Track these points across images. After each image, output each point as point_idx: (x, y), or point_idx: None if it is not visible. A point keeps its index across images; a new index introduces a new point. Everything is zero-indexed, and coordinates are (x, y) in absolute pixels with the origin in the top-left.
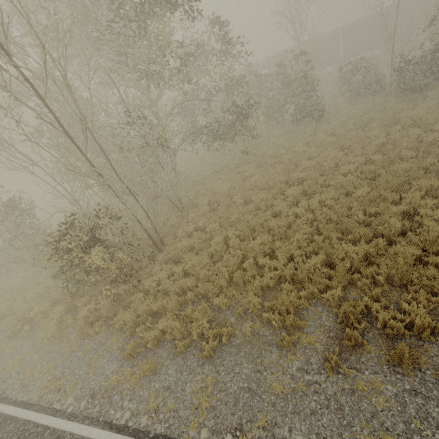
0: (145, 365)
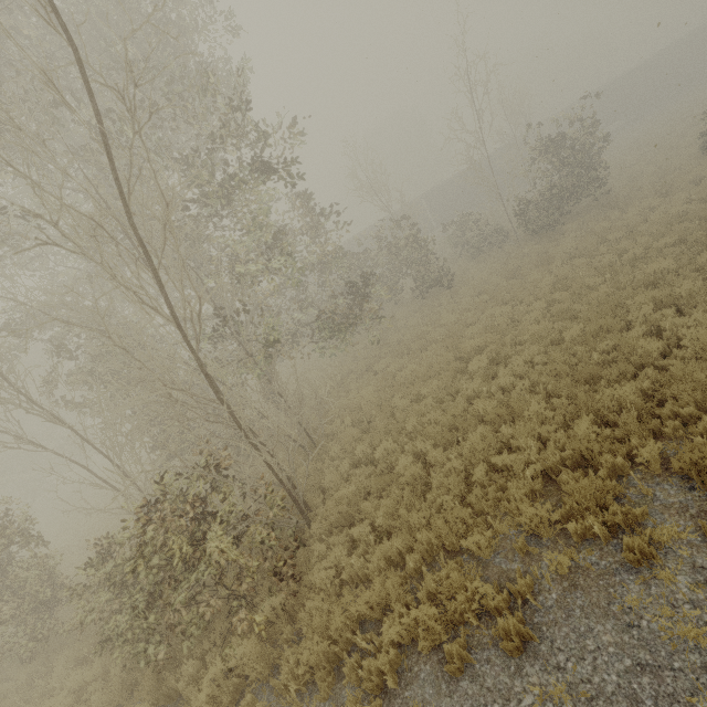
0: None
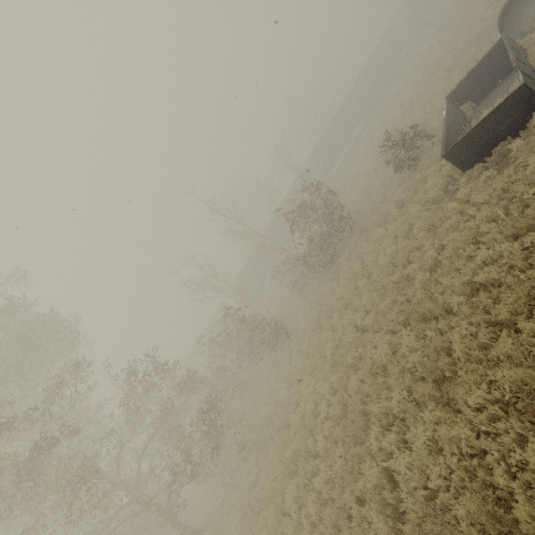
0: None
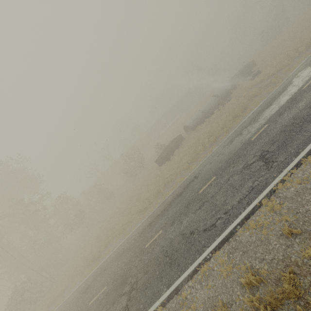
0: (44, 309)
